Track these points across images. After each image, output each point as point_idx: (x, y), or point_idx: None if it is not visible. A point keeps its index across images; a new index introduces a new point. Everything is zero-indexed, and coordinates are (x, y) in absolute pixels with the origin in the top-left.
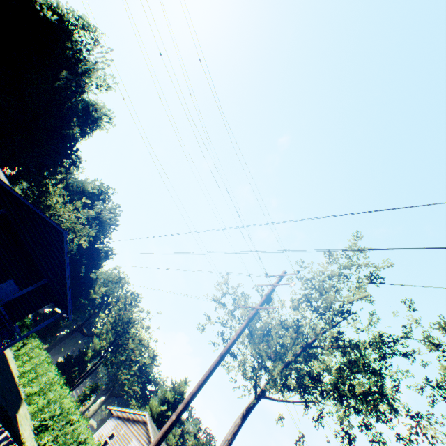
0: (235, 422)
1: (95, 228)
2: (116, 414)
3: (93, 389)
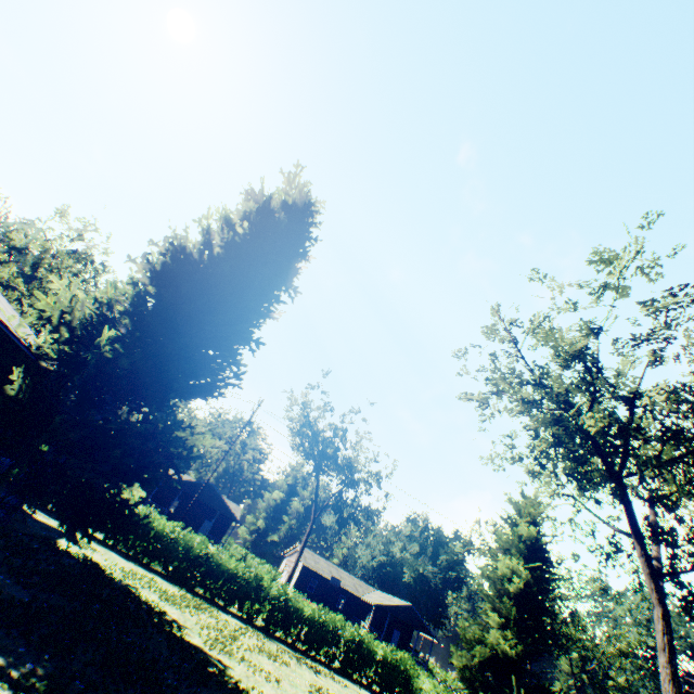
0: None
1: None
2: None
3: None
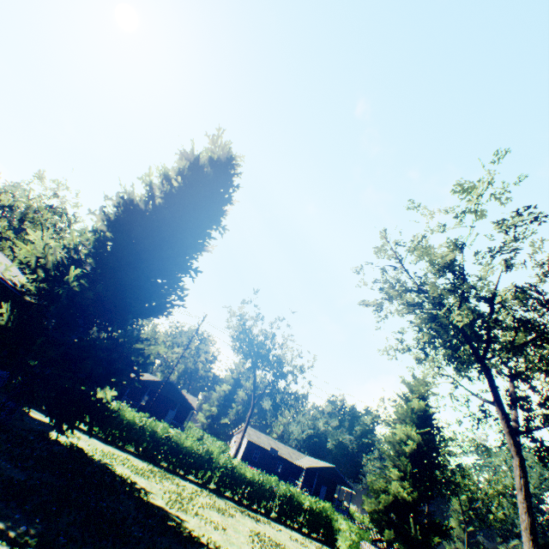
0: None
1: None
2: None
3: None
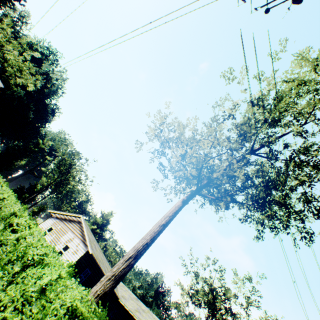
0: (175, 205)
1: (42, 81)
2: (55, 216)
3: (40, 209)
